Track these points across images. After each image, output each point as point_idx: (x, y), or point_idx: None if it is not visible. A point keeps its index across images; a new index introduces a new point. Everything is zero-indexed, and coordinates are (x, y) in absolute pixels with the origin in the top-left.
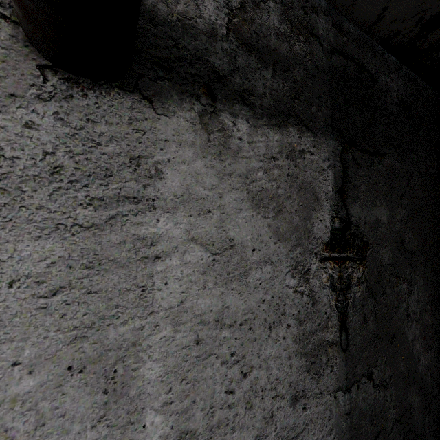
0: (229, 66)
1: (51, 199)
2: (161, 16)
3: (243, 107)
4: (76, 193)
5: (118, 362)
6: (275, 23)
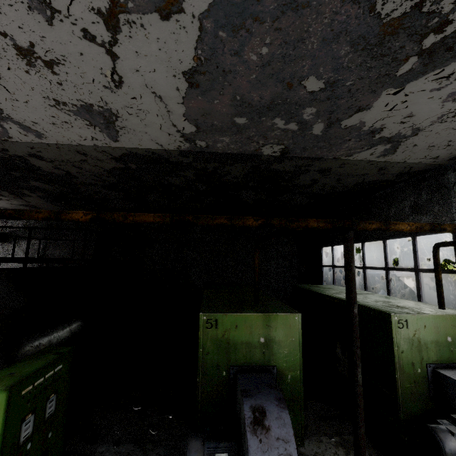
0: (22, 234)
1: (0, 255)
2: (13, 231)
3: (24, 239)
4: (2, 254)
5: None
6: (33, 222)
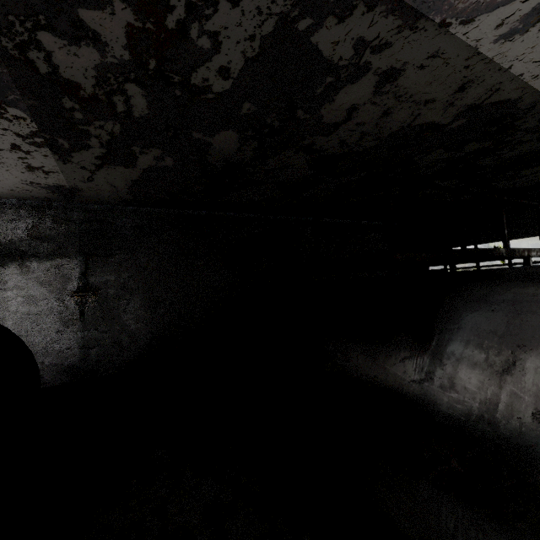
0: (29, 248)
1: None
2: (3, 243)
3: (35, 258)
4: None
5: (1, 321)
6: (49, 225)
